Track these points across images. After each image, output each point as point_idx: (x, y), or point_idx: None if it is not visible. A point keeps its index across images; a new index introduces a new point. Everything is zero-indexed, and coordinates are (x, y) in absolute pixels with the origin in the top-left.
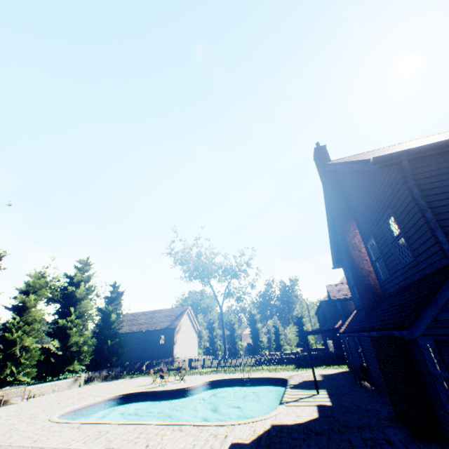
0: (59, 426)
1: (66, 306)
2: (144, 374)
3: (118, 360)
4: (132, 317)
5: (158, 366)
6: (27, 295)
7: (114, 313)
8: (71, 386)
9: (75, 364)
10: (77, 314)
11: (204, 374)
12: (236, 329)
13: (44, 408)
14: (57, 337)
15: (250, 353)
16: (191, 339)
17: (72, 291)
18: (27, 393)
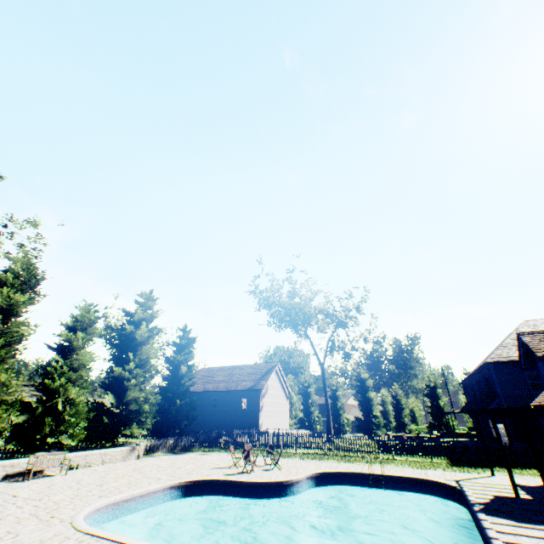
0: (76, 541)
1: (124, 351)
2: (221, 449)
3: (190, 425)
4: (207, 373)
5: (240, 439)
6: (74, 332)
7: (184, 364)
8: (126, 456)
9: (133, 427)
10: (137, 362)
11: (305, 458)
12: (339, 397)
13: (77, 492)
14: (113, 390)
15: (360, 431)
16: (280, 405)
17: (131, 332)
18: (66, 464)
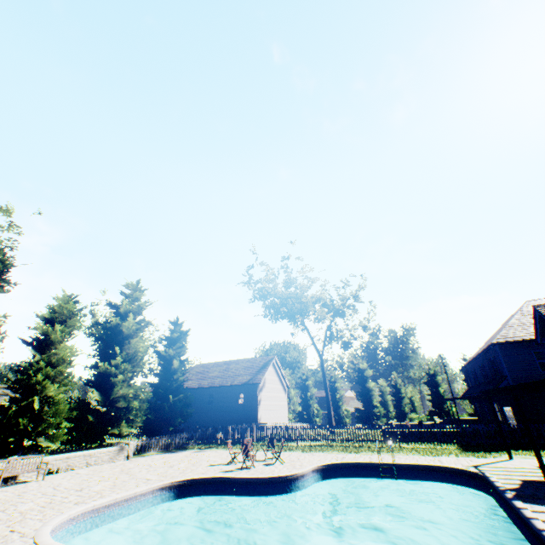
0: None
1: (110, 345)
2: (218, 445)
3: (186, 424)
4: (202, 369)
5: (238, 434)
6: (52, 325)
7: (176, 359)
8: (114, 457)
9: (122, 426)
10: (124, 356)
11: (308, 450)
12: (338, 389)
13: (51, 500)
14: (99, 388)
15: (360, 422)
16: (279, 399)
17: (117, 324)
18: (42, 468)
